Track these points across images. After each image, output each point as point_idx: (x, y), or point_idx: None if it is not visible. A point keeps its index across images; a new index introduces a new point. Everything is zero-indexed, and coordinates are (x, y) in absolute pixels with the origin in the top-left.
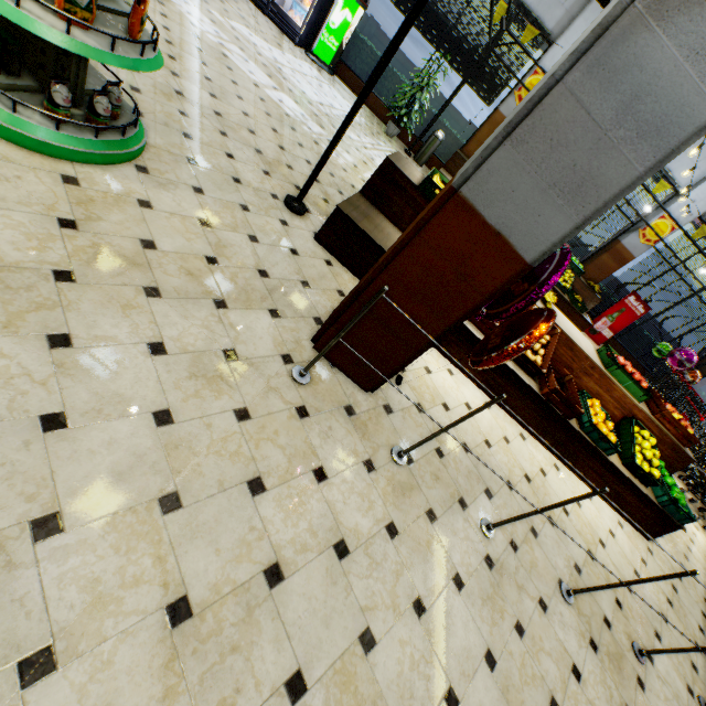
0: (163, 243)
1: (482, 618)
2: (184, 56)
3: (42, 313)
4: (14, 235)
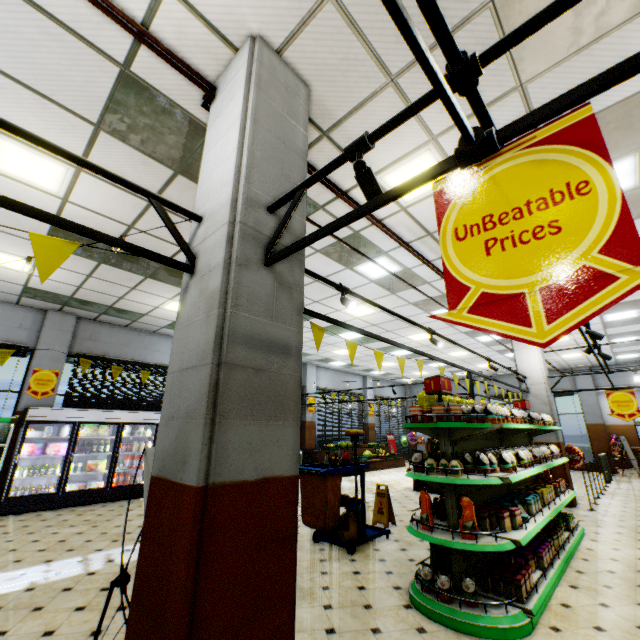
0: (575, 519)
1: (630, 502)
2: (400, 513)
3: (637, 527)
4: (618, 529)
